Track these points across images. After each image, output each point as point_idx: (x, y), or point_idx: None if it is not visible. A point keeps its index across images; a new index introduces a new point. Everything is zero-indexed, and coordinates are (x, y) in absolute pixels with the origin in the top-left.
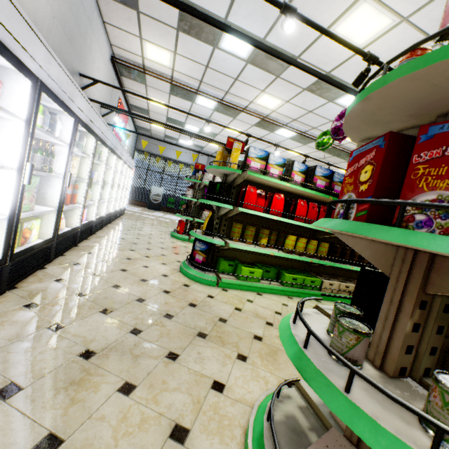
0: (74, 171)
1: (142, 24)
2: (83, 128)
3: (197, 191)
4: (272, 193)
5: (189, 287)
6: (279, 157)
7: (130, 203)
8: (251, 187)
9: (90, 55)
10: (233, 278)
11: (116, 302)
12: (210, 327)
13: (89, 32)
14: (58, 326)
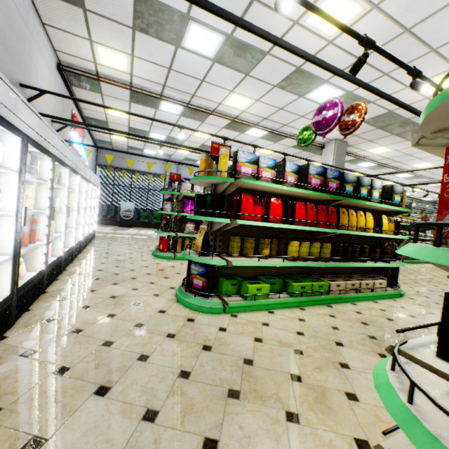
0: (28, 202)
1: (91, 24)
2: (35, 148)
3: (176, 204)
4: (267, 199)
5: (194, 322)
6: (269, 159)
7: (98, 223)
8: (246, 195)
9: (31, 62)
10: (240, 300)
11: (113, 370)
12: (238, 378)
13: (26, 35)
14: (36, 442)
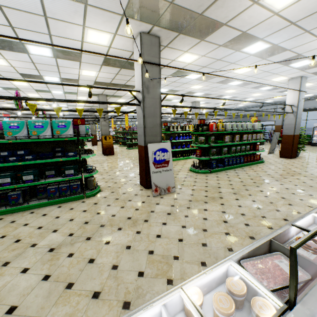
0: None
1: None
2: None
3: None
4: None
5: None
6: None
7: None
8: None
9: None
10: None
11: None
12: None
13: None
14: None
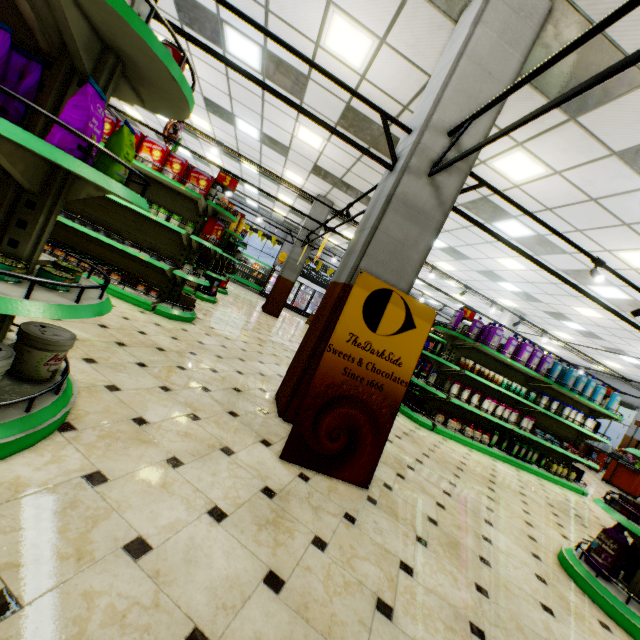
0: None
1: None
2: None
3: None
4: None
5: None
6: None
7: None
8: None
9: None
10: None
11: None
12: None
13: None
14: None
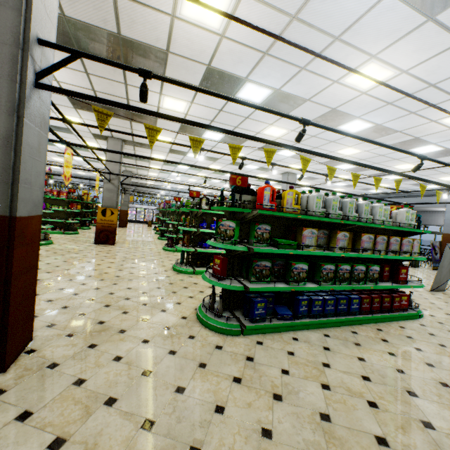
0: None
1: None
2: None
3: None
4: None
5: None
6: None
7: None
8: None
9: None
10: None
11: None
12: None
13: None
14: None
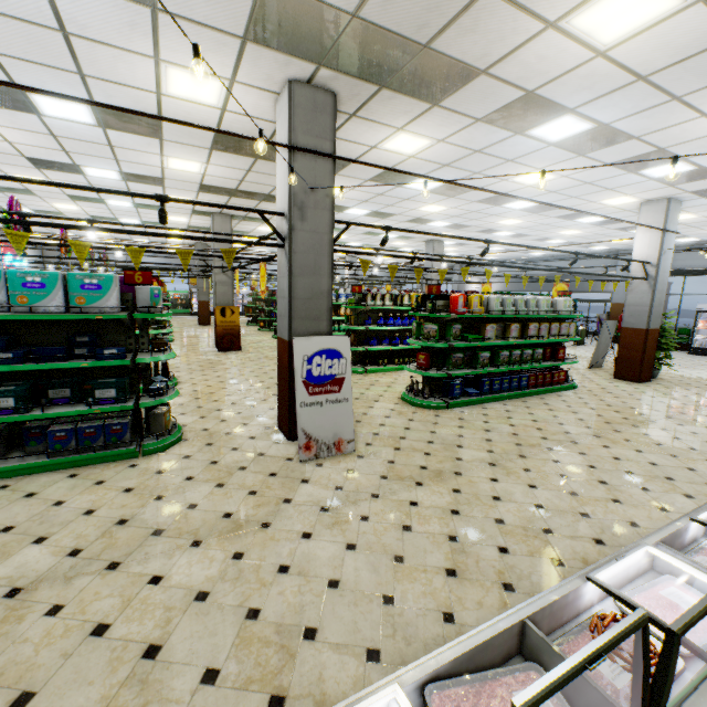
0: None
1: None
2: None
3: None
4: None
5: None
6: None
7: None
8: None
9: None
10: None
11: None
12: None
13: None
14: None
